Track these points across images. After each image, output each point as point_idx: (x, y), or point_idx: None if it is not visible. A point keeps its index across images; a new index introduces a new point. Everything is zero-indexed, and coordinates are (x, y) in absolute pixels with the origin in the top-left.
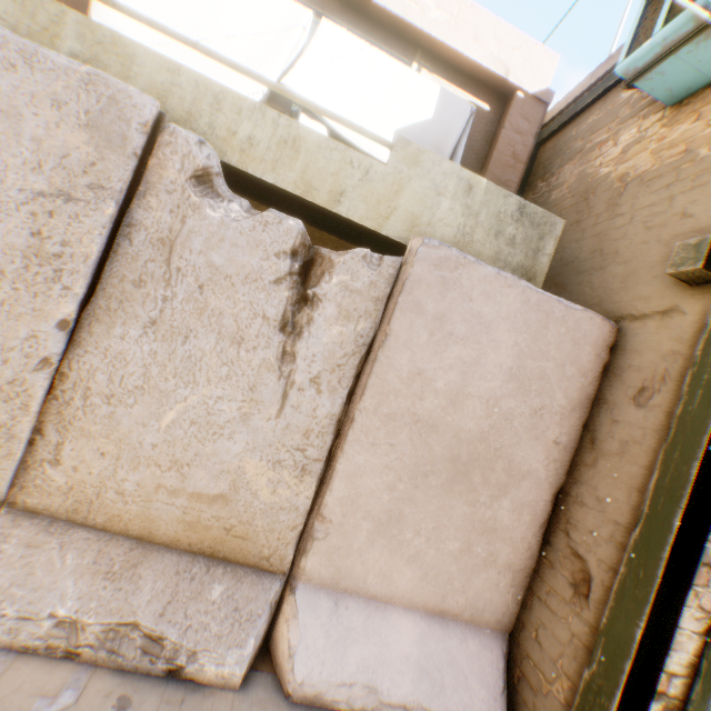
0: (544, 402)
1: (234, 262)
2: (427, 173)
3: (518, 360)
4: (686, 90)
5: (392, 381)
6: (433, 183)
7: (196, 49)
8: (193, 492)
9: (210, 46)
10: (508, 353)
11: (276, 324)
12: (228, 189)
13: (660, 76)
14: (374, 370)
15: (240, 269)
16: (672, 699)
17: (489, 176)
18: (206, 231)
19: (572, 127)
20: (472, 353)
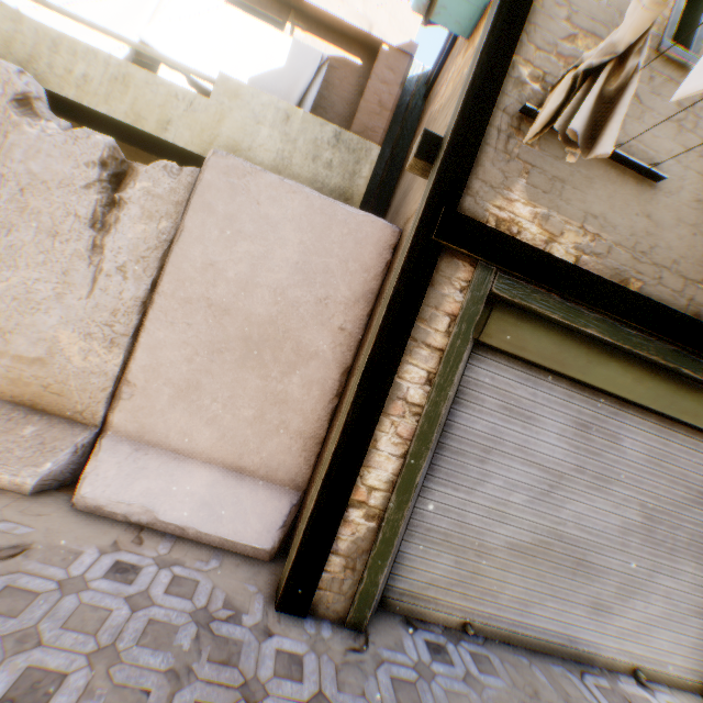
0: (329, 293)
1: (51, 170)
2: (247, 106)
3: (304, 256)
4: (470, 22)
5: (188, 270)
6: (253, 114)
7: (39, 3)
8: (17, 355)
9: (80, 8)
10: (294, 250)
11: (87, 222)
12: (49, 112)
13: (444, 10)
14: (171, 260)
15: (56, 176)
16: (375, 510)
17: (356, 123)
18: (26, 145)
19: (439, 77)
20: (260, 249)
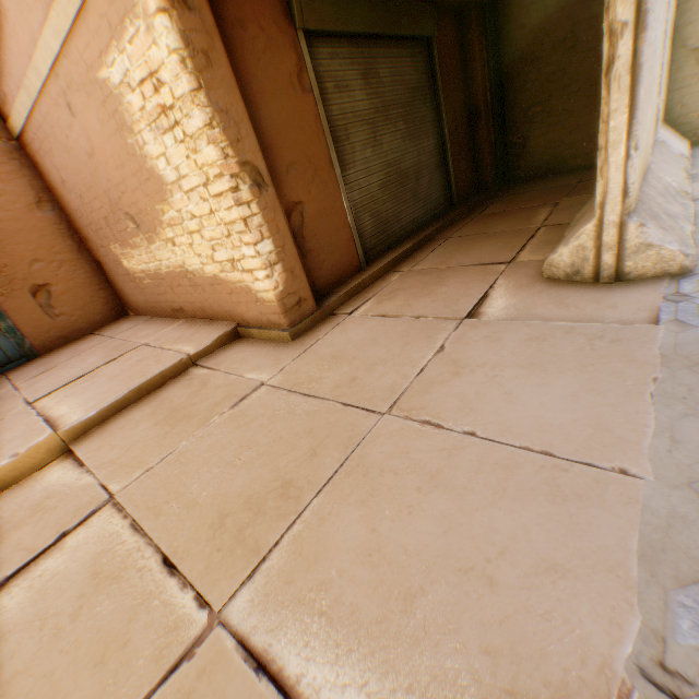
0: None
1: None
2: None
3: None
4: None
5: None
6: None
7: None
8: None
9: None
10: None
11: None
12: None
13: None
14: None
15: None
16: None
17: None
18: None
19: None
20: None
